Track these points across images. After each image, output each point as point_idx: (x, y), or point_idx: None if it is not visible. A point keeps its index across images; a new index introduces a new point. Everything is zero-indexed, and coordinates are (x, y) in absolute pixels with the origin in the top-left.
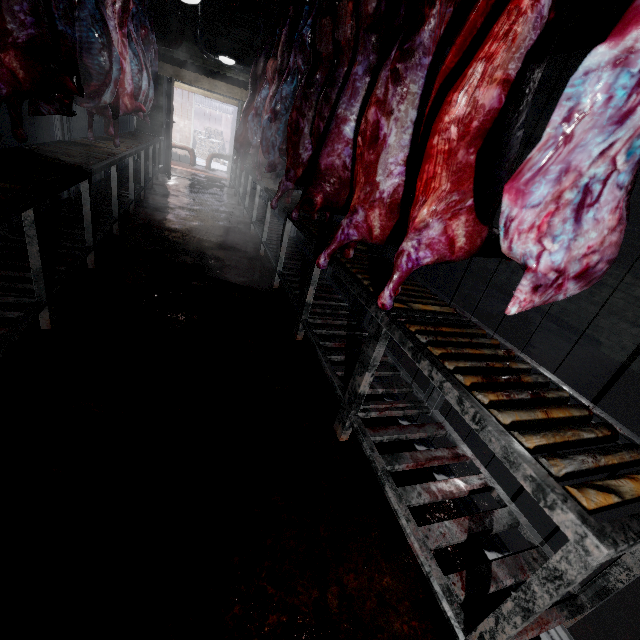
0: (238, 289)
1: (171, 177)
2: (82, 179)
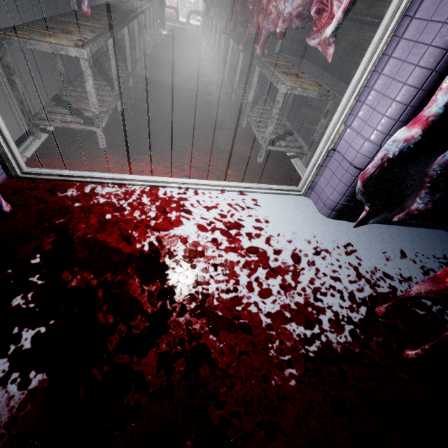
0: (205, 83)
1: (165, 29)
2: (135, 17)
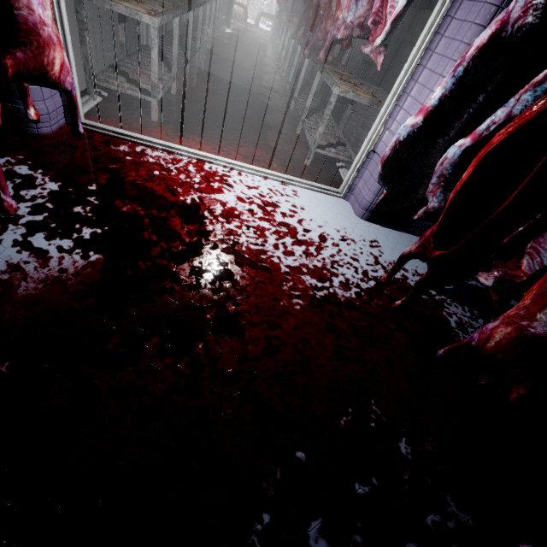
0: (265, 88)
1: (230, 28)
2: (202, 4)
